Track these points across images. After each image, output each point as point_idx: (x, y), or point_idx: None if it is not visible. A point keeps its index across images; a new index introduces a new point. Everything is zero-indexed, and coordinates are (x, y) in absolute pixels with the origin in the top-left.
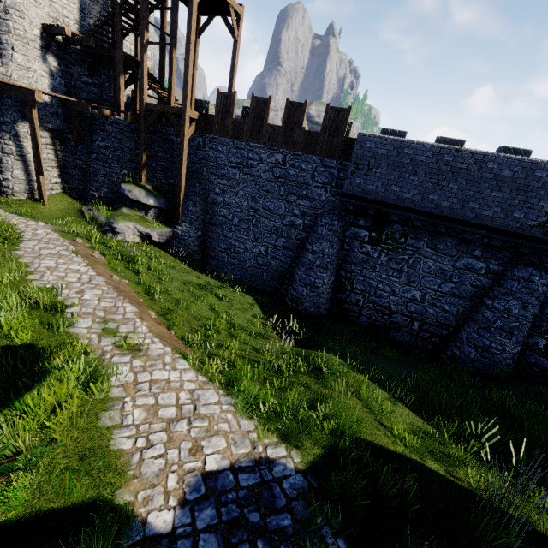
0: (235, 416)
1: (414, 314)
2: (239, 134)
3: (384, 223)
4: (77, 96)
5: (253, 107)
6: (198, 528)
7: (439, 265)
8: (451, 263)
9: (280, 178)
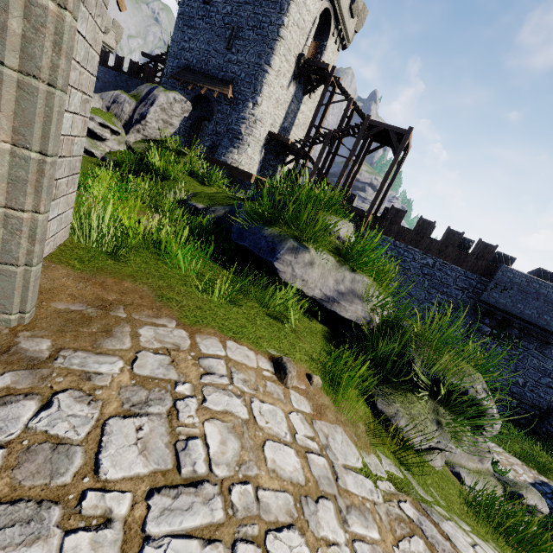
0: (508, 455)
1: (515, 394)
2: (400, 238)
3: (504, 326)
4: (263, 174)
5: (418, 224)
6: (552, 506)
7: (542, 364)
8: (552, 364)
9: (426, 275)
